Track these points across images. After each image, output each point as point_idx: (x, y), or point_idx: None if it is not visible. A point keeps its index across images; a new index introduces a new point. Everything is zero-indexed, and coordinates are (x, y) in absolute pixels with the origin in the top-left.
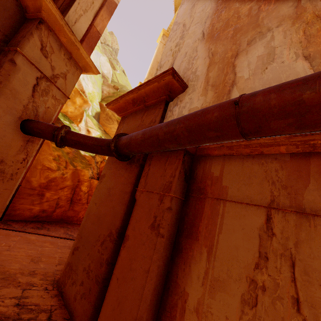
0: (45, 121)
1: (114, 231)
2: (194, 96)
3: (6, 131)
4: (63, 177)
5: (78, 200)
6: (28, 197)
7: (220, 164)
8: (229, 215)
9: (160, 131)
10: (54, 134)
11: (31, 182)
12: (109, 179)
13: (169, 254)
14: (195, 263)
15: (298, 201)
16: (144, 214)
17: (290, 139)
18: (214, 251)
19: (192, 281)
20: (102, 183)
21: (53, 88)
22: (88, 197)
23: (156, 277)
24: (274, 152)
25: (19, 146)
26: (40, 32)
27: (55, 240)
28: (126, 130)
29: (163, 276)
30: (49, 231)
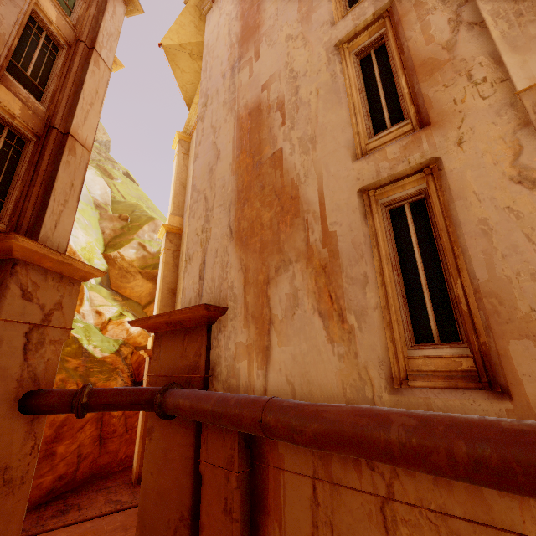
0: (49, 379)
1: (186, 514)
2: (237, 324)
3: (3, 426)
4: None
5: (112, 433)
6: None
7: None
8: (289, 486)
9: (208, 414)
10: (72, 406)
11: None
12: (161, 436)
13: (248, 535)
14: None
15: (329, 472)
16: (214, 496)
17: None
18: (283, 525)
19: None
20: (153, 442)
21: (49, 331)
22: (125, 421)
23: None
24: None
25: (23, 434)
26: (17, 276)
27: (97, 524)
28: (166, 358)
29: None
30: (82, 511)
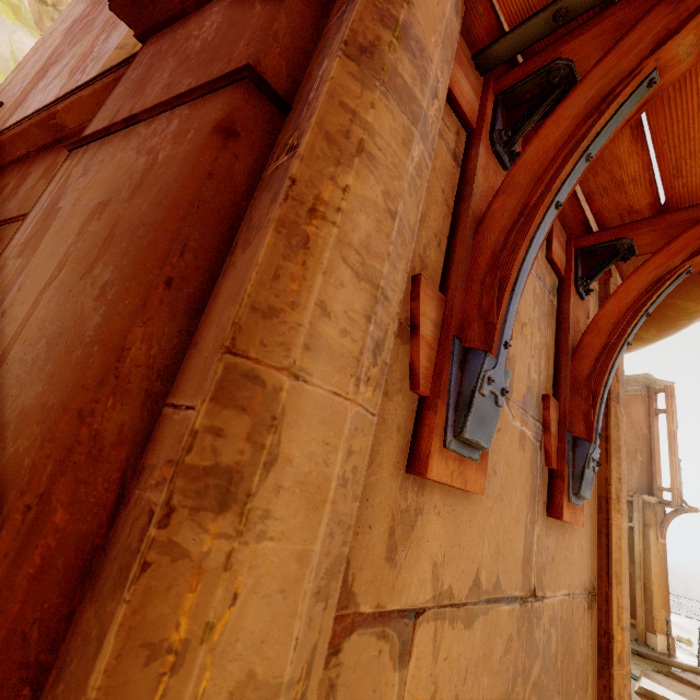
0: None
1: None
2: None
3: None
4: None
5: None
6: None
7: None
8: None
9: None
10: None
11: None
12: None
13: None
14: None
15: None
16: None
17: None
18: None
19: None
20: None
21: None
22: None
23: None
24: None
25: None
26: None
27: None
28: None
29: None
30: None
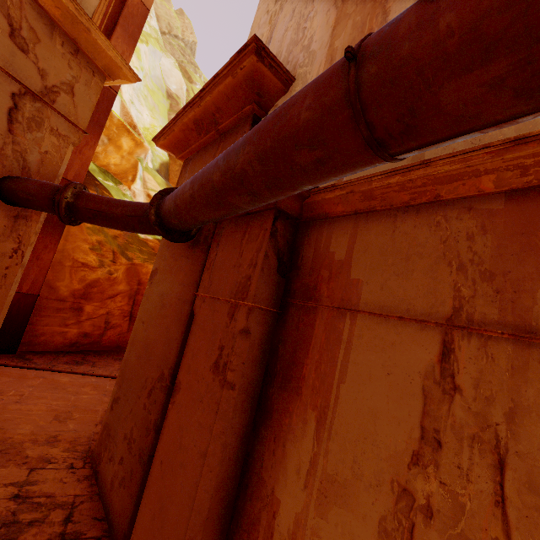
0: (45, 179)
1: (167, 373)
2: None
3: None
4: (112, 279)
5: None
6: (55, 314)
7: (349, 233)
8: (361, 344)
9: (215, 169)
10: (54, 201)
11: (57, 290)
12: (162, 278)
13: (249, 420)
14: (294, 441)
15: (522, 309)
16: (205, 343)
17: (505, 154)
18: (329, 418)
19: (287, 476)
20: (153, 286)
21: (51, 114)
22: None
23: (221, 466)
24: (466, 193)
25: (0, 227)
26: None
27: (102, 382)
28: None
29: (237, 462)
30: (95, 368)
